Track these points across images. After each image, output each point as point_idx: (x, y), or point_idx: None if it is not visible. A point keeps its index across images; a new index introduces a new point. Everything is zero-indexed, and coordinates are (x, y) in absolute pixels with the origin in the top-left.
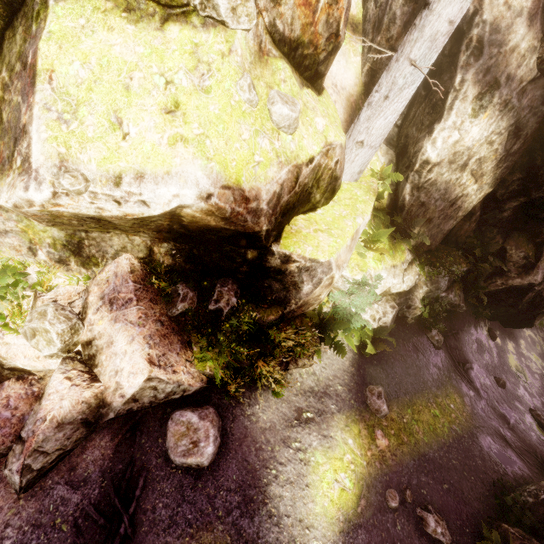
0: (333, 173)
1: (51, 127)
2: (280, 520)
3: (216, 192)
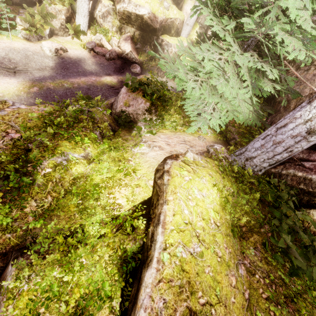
0: (177, 27)
1: None
2: None
3: (150, 13)
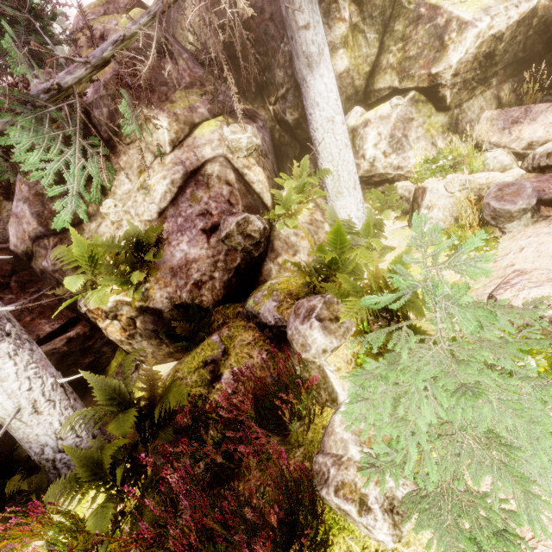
0: None
1: (462, 5)
2: None
3: None
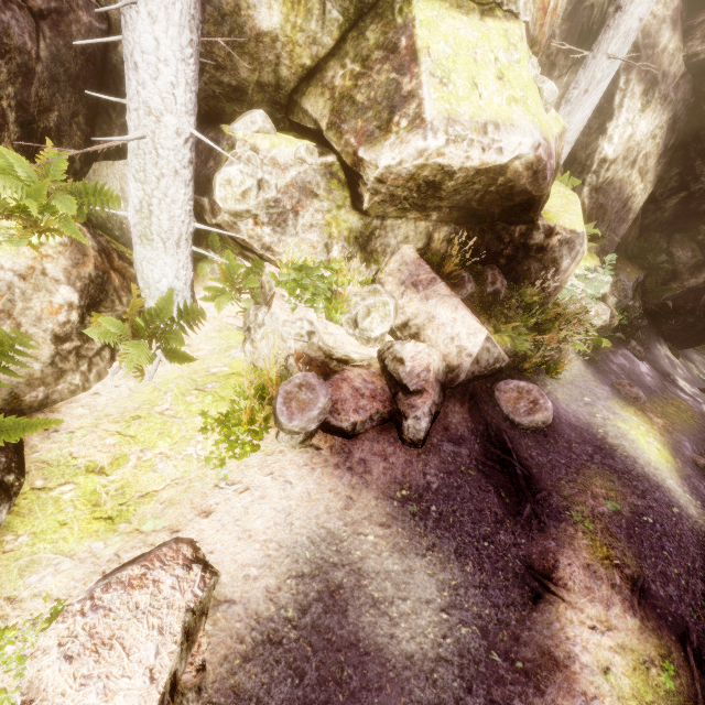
0: (558, 160)
1: (437, 88)
2: (636, 460)
3: (542, 142)
